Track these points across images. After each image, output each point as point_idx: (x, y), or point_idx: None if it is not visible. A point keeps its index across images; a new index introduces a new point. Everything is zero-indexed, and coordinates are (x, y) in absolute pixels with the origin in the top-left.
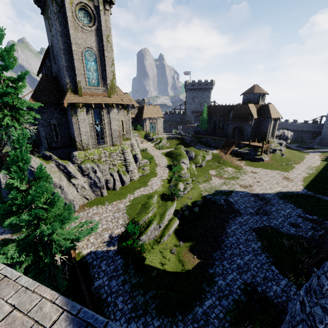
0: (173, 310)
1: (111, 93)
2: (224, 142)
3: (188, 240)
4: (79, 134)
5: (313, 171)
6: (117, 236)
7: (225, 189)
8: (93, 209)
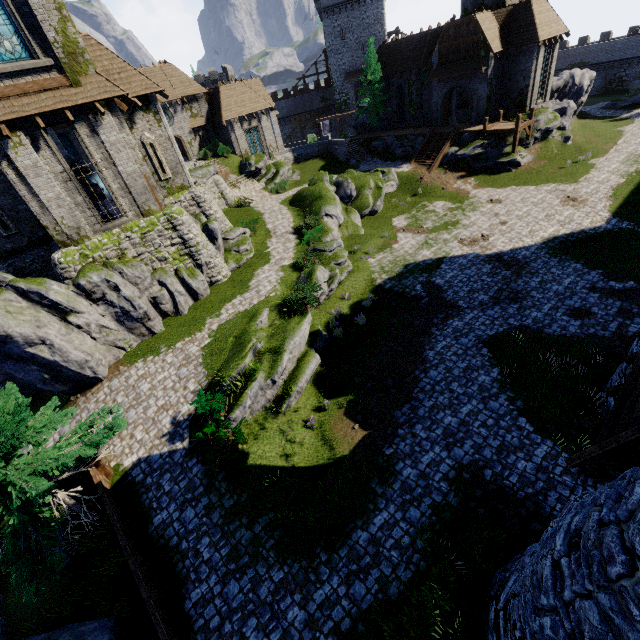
0: (310, 546)
1: (79, 71)
2: (424, 140)
3: (344, 392)
4: (44, 208)
5: (639, 166)
6: (187, 419)
7: (426, 258)
8: (136, 368)
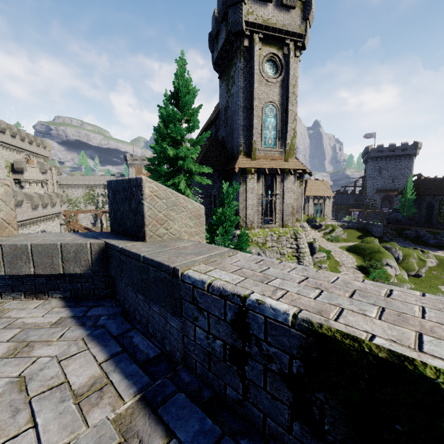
0: None
1: (289, 156)
2: None
3: None
4: (244, 208)
5: None
6: None
7: None
8: None
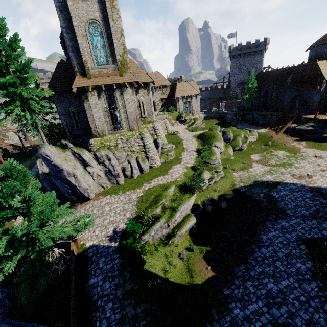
0: None
1: (124, 71)
2: (276, 118)
3: (205, 244)
4: (93, 120)
5: None
6: (121, 231)
7: (268, 179)
8: (106, 198)
